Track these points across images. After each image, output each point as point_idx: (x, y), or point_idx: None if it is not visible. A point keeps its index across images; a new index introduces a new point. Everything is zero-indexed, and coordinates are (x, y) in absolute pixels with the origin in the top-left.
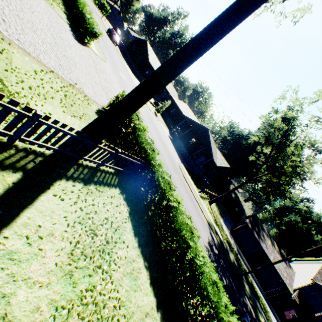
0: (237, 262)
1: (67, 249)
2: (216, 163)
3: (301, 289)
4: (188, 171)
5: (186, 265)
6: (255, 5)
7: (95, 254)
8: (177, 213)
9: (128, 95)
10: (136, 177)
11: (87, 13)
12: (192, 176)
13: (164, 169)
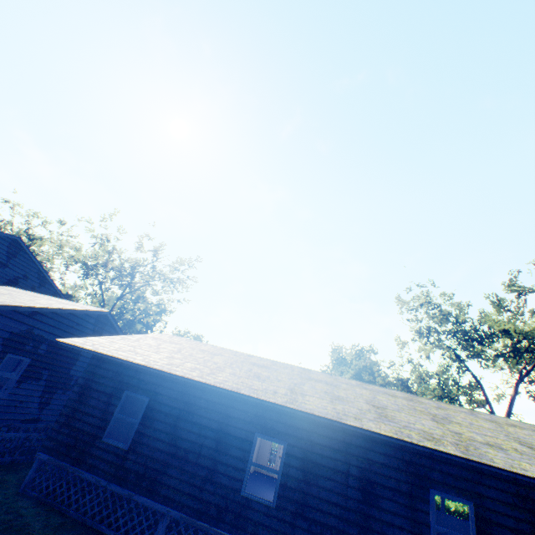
0: None
1: None
2: None
3: None
4: None
5: None
6: None
7: None
8: None
9: None
10: None
11: None
12: None
13: None
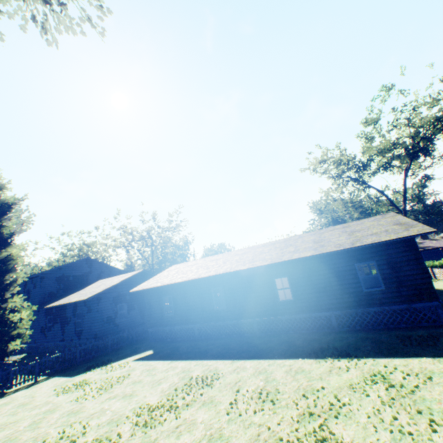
0: None
1: None
2: None
3: None
4: None
5: None
6: None
7: None
8: None
9: None
10: None
11: None
12: None
13: None
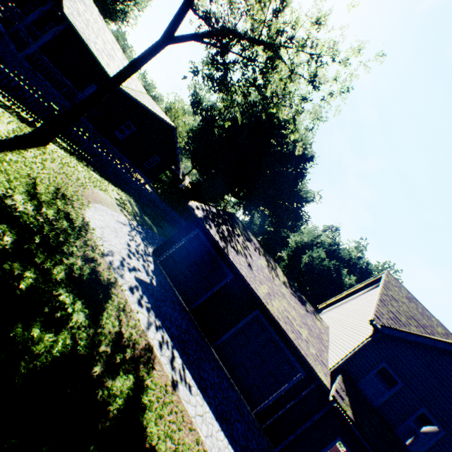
0: None
1: None
2: (111, 74)
3: (350, 364)
4: None
5: None
6: None
7: None
8: None
9: None
10: None
11: None
12: None
13: None
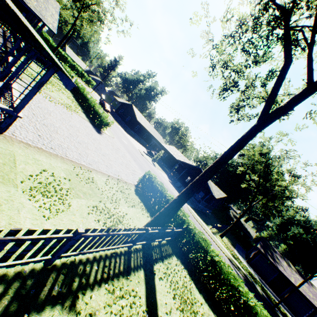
0: (265, 294)
1: (181, 316)
2: (215, 196)
3: None
4: (194, 210)
5: (242, 309)
6: (245, 145)
7: (192, 315)
8: (221, 265)
9: (181, 196)
10: (179, 241)
11: (99, 109)
12: (199, 214)
13: (197, 228)
